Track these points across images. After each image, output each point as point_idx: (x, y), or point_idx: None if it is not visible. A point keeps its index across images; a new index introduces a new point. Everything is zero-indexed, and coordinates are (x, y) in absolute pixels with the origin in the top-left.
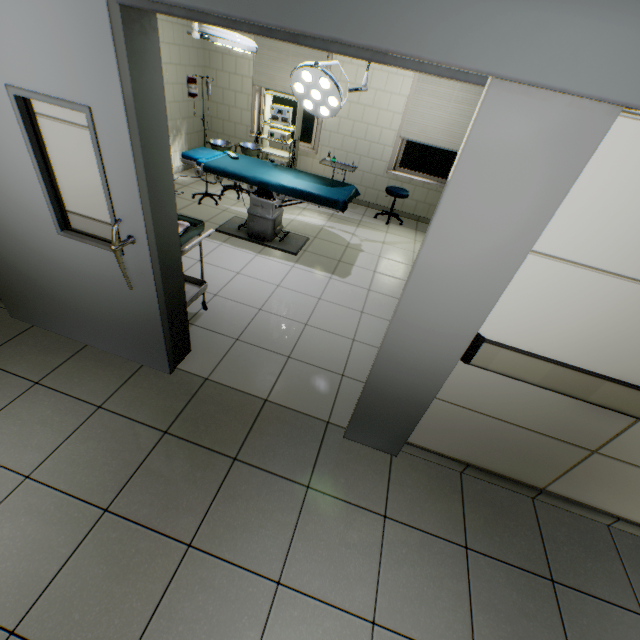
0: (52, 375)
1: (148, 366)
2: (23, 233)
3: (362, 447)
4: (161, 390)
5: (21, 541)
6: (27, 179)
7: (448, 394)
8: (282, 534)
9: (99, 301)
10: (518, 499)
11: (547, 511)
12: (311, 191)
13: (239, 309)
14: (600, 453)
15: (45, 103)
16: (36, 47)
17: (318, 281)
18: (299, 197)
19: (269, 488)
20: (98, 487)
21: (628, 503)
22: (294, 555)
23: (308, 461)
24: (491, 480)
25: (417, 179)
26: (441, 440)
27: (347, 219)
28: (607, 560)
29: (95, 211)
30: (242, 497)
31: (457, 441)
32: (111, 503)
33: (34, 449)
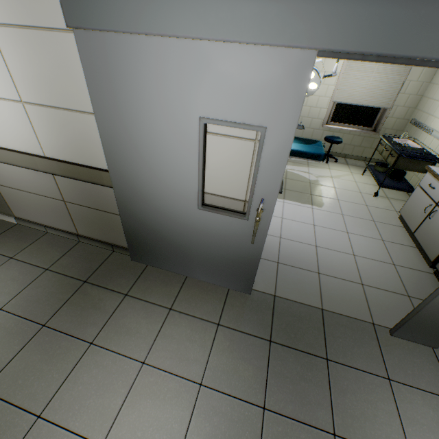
0: (176, 302)
1: (233, 289)
2: (166, 209)
3: (408, 342)
4: (250, 307)
5: (222, 437)
6: (187, 175)
7: None
8: (392, 421)
9: (211, 249)
10: None
11: None
12: (299, 149)
13: (267, 239)
14: None
15: (216, 125)
16: (237, 91)
17: (305, 211)
18: (290, 154)
19: (362, 382)
20: (249, 389)
21: None
22: (411, 438)
23: (377, 357)
24: None
25: (345, 129)
26: None
27: (298, 162)
28: None
29: (227, 191)
30: (348, 391)
31: None
32: (264, 402)
33: (194, 361)
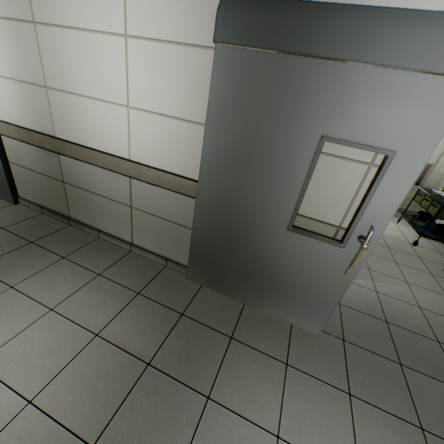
0: None
1: None
2: None
3: (2, 200)
4: None
5: None
6: None
7: (12, 159)
8: None
9: None
10: (61, 224)
11: (71, 229)
12: None
13: None
14: (66, 183)
15: None
16: None
17: None
18: None
19: None
20: None
21: (96, 218)
22: None
23: None
24: (53, 216)
25: None
26: (28, 192)
27: None
28: (77, 244)
29: None
30: None
31: (32, 191)
32: None
33: None
